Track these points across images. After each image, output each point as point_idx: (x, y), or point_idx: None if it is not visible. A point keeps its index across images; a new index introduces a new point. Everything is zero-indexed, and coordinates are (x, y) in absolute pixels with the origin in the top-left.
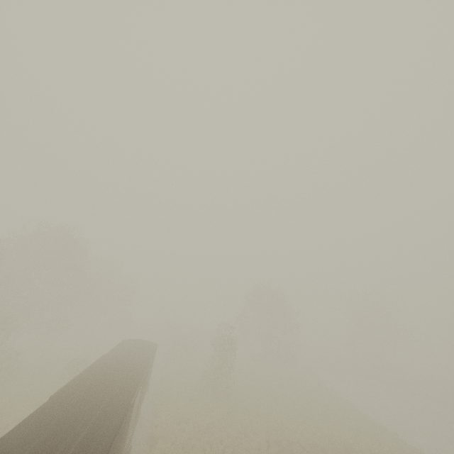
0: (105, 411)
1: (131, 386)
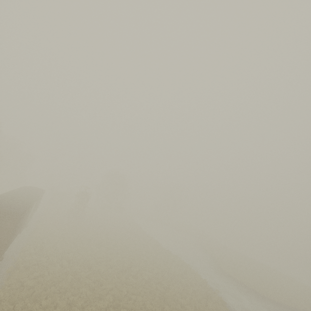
0: (23, 202)
1: (33, 199)
